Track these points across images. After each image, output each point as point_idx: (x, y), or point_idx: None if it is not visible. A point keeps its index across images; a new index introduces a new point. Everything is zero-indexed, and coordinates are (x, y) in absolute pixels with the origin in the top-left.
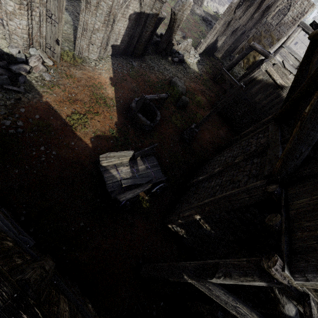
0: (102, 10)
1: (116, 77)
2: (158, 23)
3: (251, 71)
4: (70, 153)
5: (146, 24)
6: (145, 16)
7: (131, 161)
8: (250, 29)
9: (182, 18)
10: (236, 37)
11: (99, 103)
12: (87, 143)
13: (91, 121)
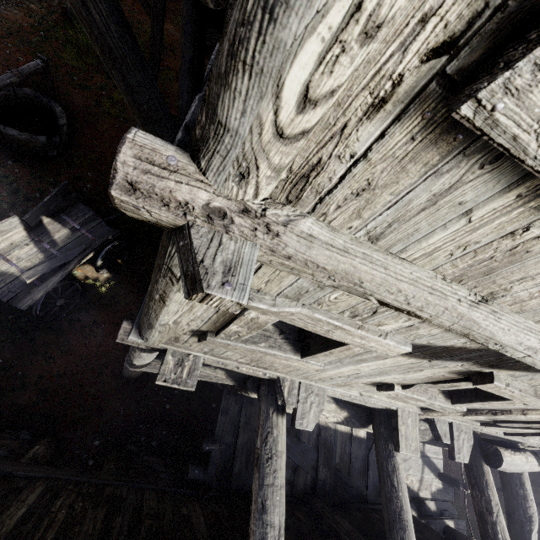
0: None
1: None
2: None
3: None
4: None
5: None
6: None
7: (34, 232)
8: None
9: None
10: None
11: None
12: None
13: None
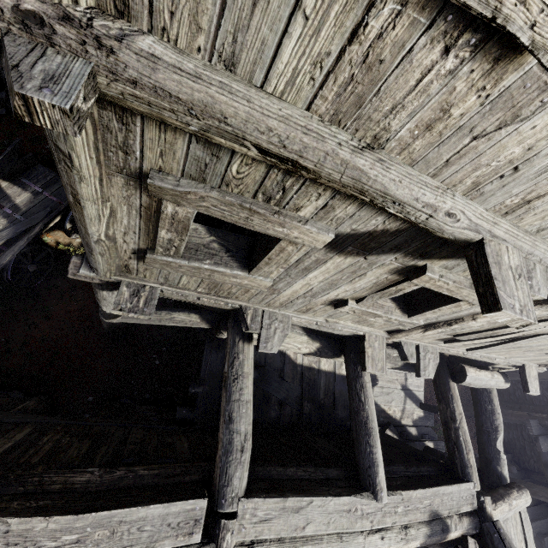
0: None
1: None
2: None
3: None
4: None
5: None
6: None
7: None
8: None
9: None
10: None
11: None
12: None
13: None
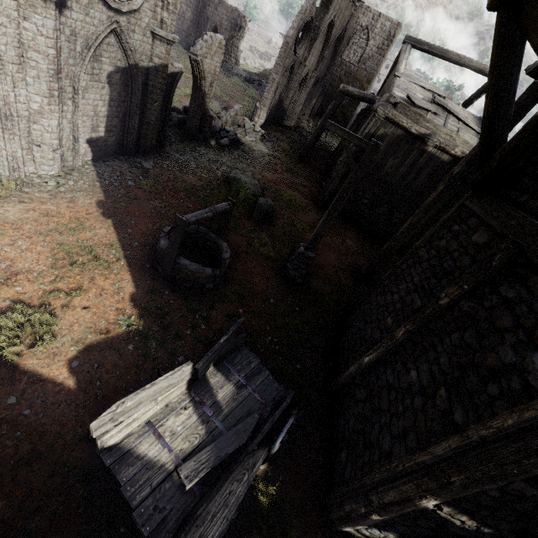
0: (36, 69)
1: (112, 198)
2: (171, 84)
3: (355, 130)
4: (4, 435)
5: (148, 88)
6: (141, 73)
7: (194, 386)
8: (324, 75)
9: (214, 69)
10: (308, 89)
11: (78, 264)
12: (60, 381)
13: (64, 314)
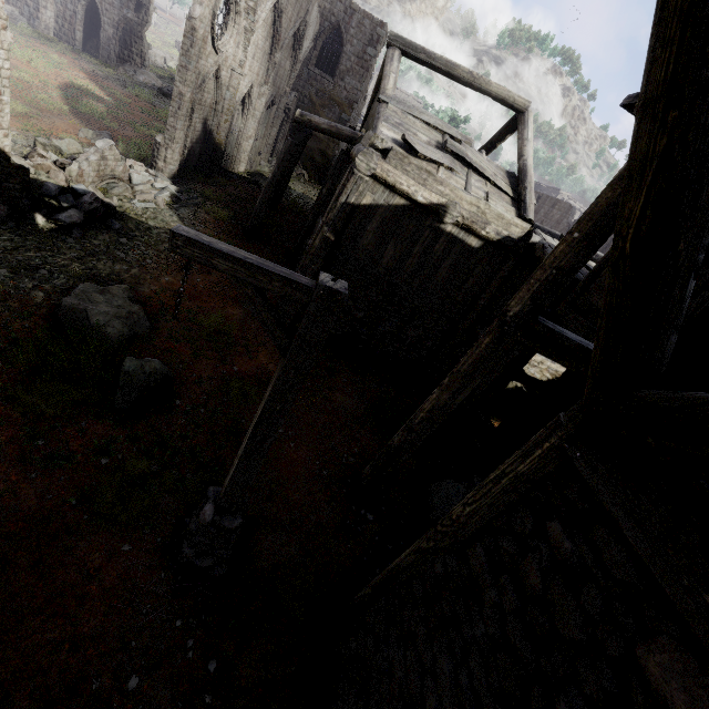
0: None
1: None
2: None
3: (332, 187)
4: None
5: None
6: None
7: None
8: (283, 92)
9: None
10: (259, 114)
11: None
12: None
13: None
